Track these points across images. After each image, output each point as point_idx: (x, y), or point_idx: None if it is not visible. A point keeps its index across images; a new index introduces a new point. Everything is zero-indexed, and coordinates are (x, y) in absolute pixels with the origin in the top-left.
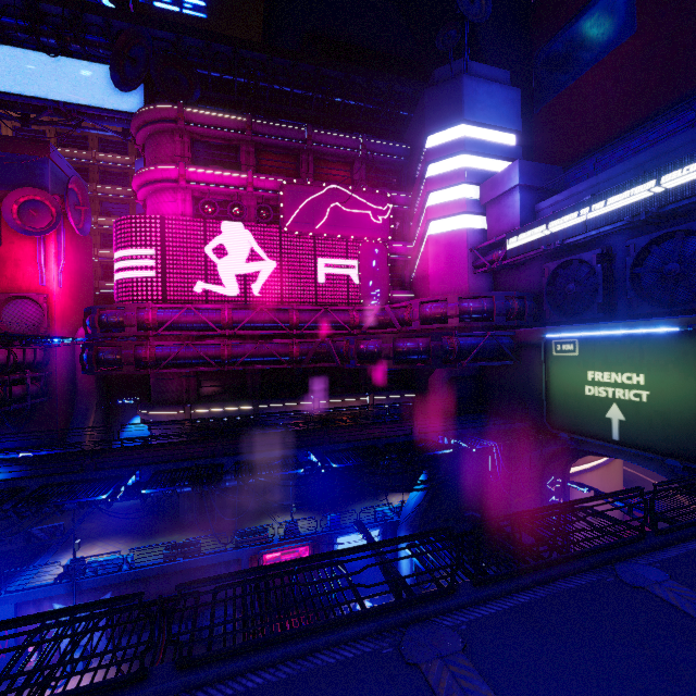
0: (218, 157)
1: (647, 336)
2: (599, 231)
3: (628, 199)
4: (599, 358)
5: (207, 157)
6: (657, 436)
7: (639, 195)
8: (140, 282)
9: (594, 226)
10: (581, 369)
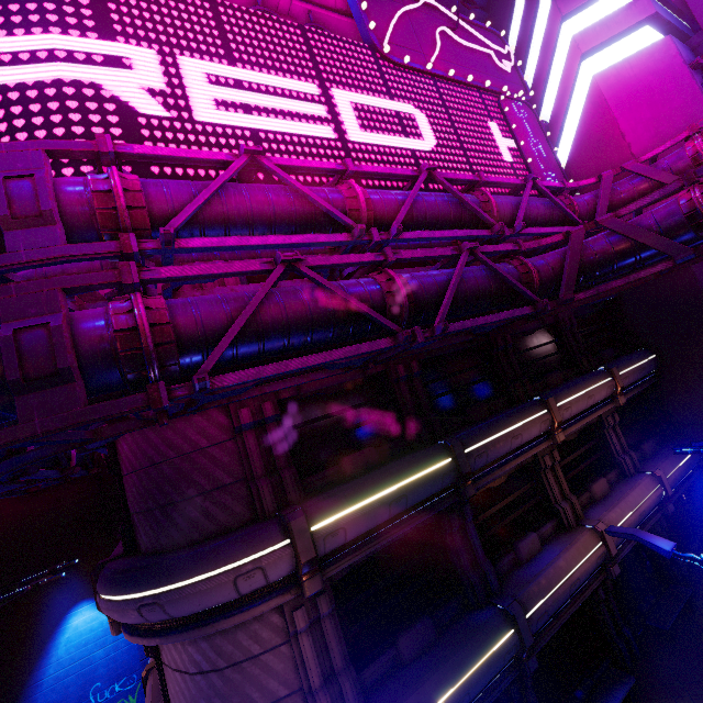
0: None
1: None
2: None
3: None
4: None
5: None
6: None
7: None
8: (45, 127)
9: None
10: None
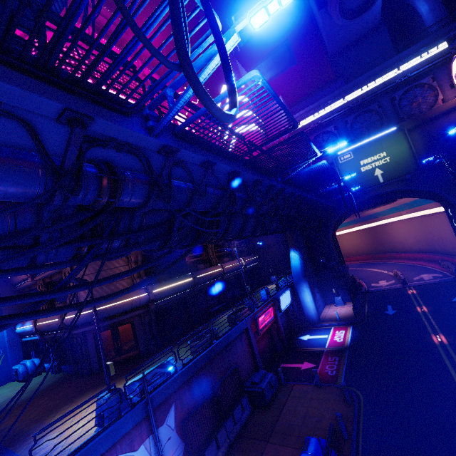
0: None
1: (381, 138)
2: (338, 114)
3: (348, 99)
4: (364, 154)
5: None
6: (398, 171)
7: (353, 96)
8: None
9: (336, 111)
10: (356, 162)
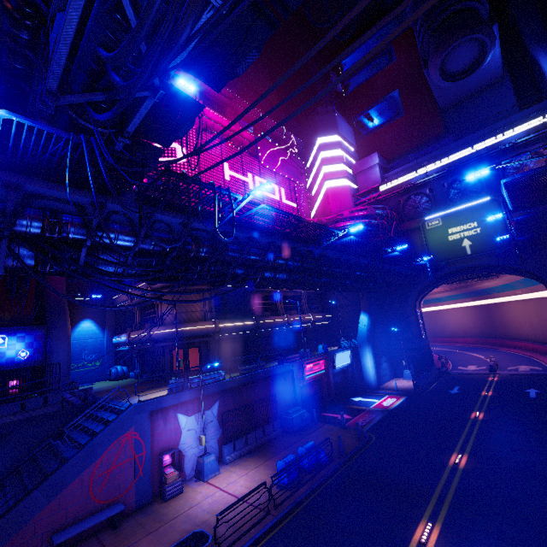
0: (212, 108)
1: (474, 207)
2: (433, 176)
3: (446, 161)
4: (453, 222)
5: (207, 105)
6: (488, 244)
7: (451, 159)
8: (182, 167)
9: (431, 174)
10: (444, 230)
